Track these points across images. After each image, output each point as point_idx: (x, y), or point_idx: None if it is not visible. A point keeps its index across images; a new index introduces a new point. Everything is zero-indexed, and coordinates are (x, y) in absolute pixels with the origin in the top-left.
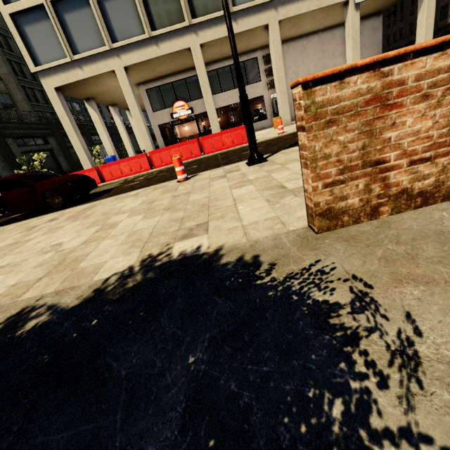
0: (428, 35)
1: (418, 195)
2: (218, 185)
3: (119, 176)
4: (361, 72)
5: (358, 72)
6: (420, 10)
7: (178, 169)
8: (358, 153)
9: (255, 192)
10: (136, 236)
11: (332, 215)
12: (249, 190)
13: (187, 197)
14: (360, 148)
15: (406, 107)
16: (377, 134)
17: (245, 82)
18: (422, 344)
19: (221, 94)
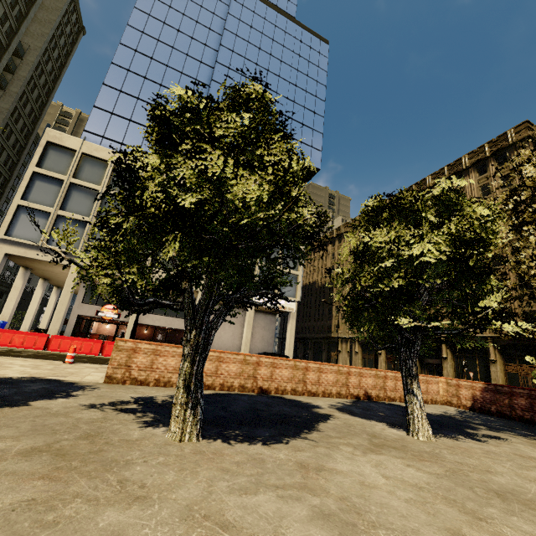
0: (292, 338)
1: (140, 381)
2: (88, 370)
3: (5, 344)
4: (131, 342)
5: (131, 342)
6: (289, 323)
7: (70, 354)
8: (125, 361)
9: (102, 375)
10: (27, 372)
11: (111, 378)
12: (100, 374)
13: (65, 369)
14: (126, 360)
15: (141, 354)
16: (132, 358)
17: (175, 315)
18: (96, 390)
19: (152, 315)
